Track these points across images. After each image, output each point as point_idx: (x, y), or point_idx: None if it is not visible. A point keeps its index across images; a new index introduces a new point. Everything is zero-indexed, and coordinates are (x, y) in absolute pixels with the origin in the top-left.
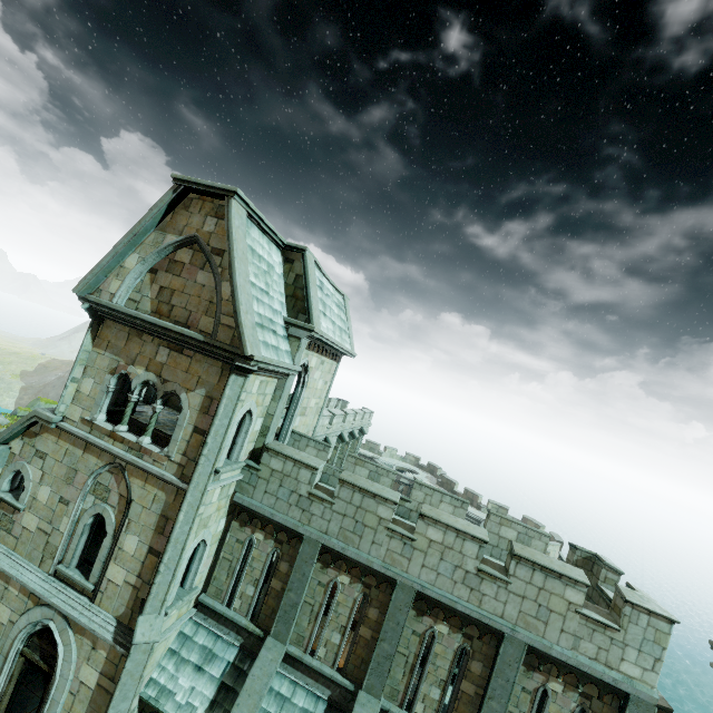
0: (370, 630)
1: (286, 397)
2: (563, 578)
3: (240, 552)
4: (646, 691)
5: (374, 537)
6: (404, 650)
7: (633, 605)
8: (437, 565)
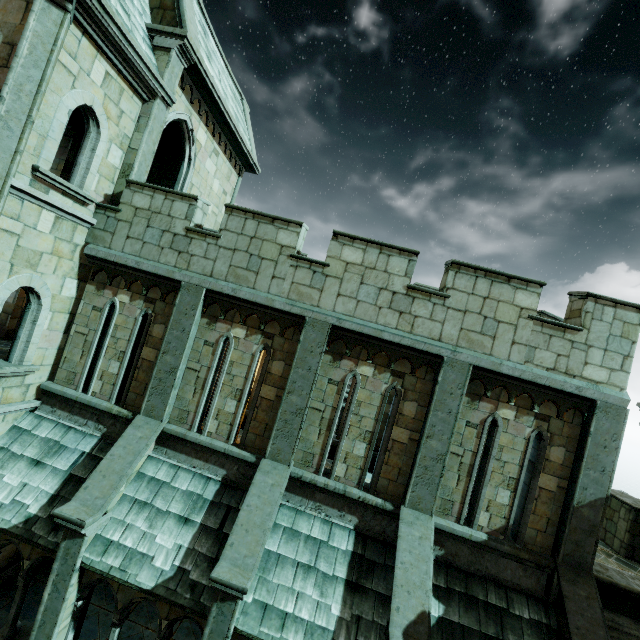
0: (274, 388)
1: (157, 136)
2: (512, 281)
3: (98, 321)
4: (615, 394)
5: (275, 270)
6: (319, 404)
7: (596, 299)
8: (356, 291)
